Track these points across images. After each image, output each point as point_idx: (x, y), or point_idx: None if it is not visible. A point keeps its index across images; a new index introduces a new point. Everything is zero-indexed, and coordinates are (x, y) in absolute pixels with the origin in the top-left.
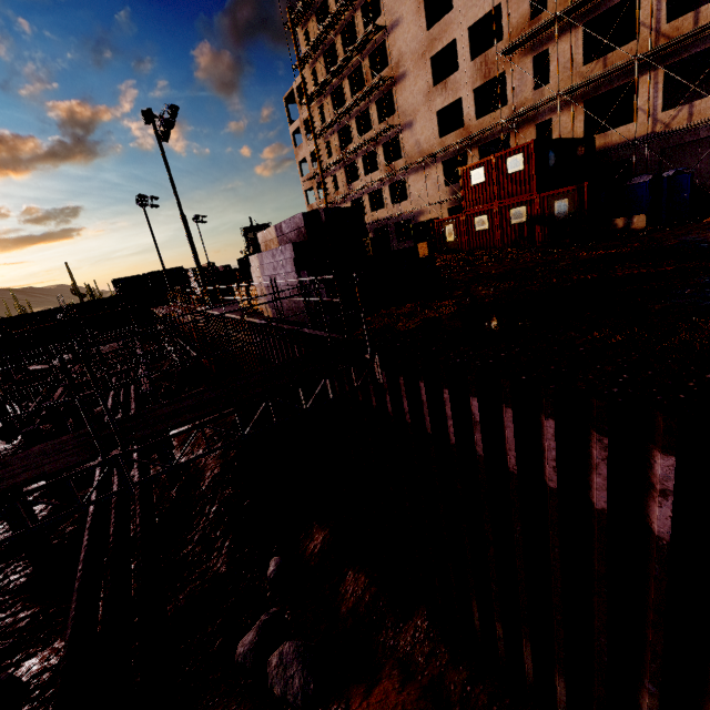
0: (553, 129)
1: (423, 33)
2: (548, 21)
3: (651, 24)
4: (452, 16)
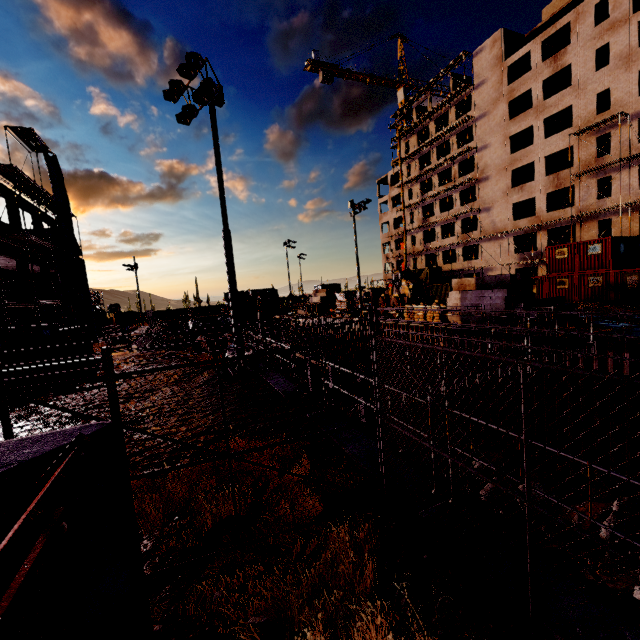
0: (612, 225)
1: (506, 155)
2: (613, 162)
3: None
4: (532, 148)
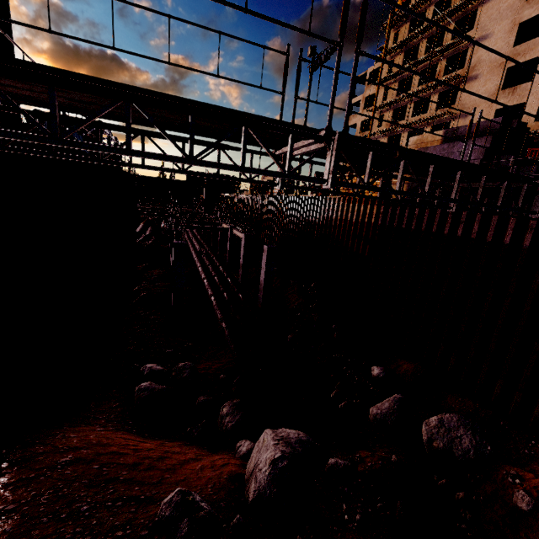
0: None
1: (508, 48)
2: None
3: None
4: None
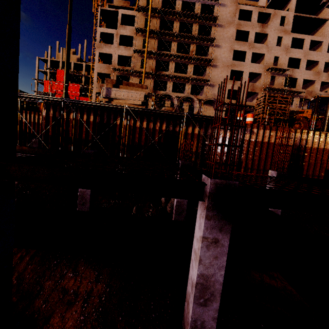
0: None
1: (230, 59)
2: (284, 90)
3: (297, 106)
4: (244, 63)
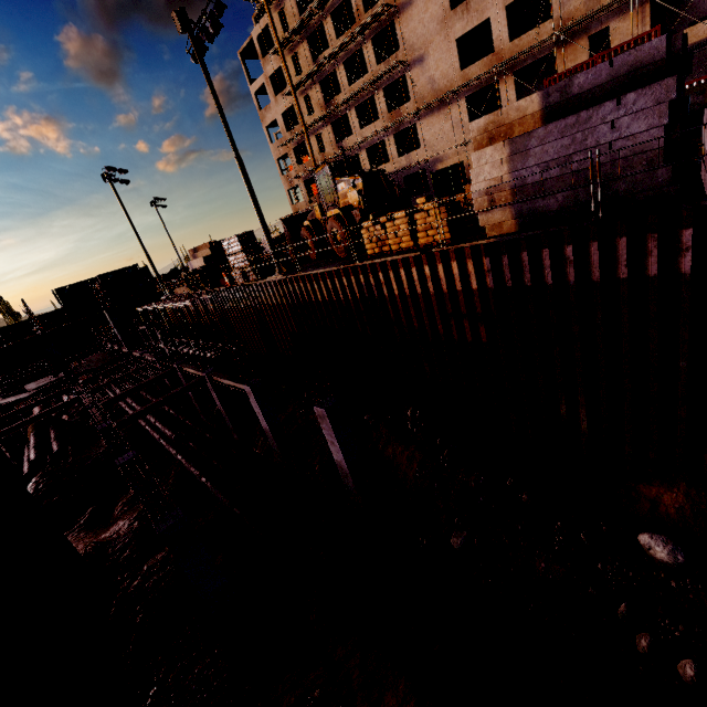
0: (611, 38)
1: None
2: None
3: None
4: None
